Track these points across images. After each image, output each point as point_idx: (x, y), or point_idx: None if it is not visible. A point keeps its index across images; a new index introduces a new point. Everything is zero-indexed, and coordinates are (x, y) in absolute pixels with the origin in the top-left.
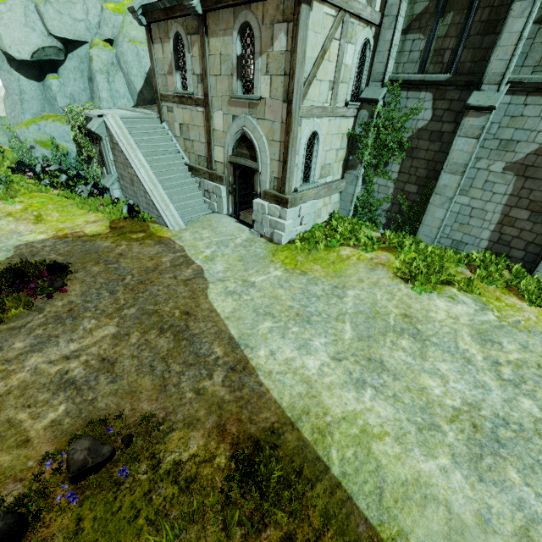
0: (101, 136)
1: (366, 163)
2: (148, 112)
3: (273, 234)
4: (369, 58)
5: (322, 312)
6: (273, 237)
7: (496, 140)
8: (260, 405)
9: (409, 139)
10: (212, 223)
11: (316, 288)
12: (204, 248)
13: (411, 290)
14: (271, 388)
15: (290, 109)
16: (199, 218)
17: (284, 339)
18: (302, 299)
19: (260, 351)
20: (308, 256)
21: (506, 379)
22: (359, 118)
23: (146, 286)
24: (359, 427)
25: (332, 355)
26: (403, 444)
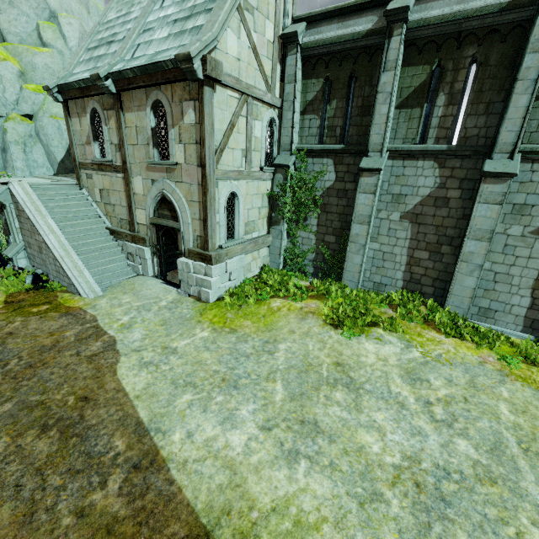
0: (4, 204)
1: (288, 219)
2: (67, 179)
3: (200, 292)
4: (277, 133)
5: (251, 373)
6: (200, 296)
7: (389, 194)
8: (167, 514)
9: (321, 196)
10: (135, 286)
11: (245, 346)
12: (121, 315)
13: (341, 336)
14: (184, 485)
15: (205, 172)
16: (121, 282)
17: (206, 413)
18: (230, 360)
19: (174, 434)
20: (238, 311)
21: (439, 420)
22: (276, 181)
23: (36, 370)
24: (292, 518)
25: (261, 424)
26: (344, 530)
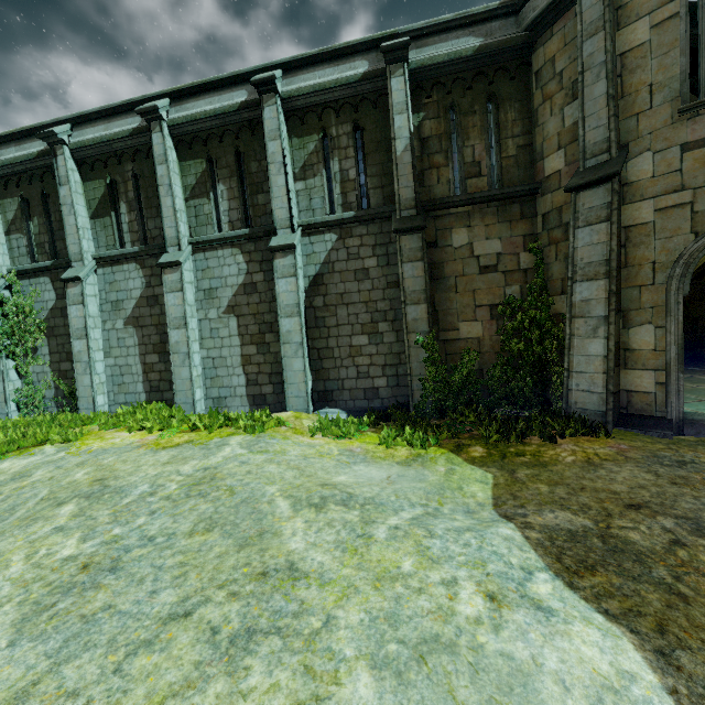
0: None
1: (11, 354)
2: None
3: None
4: None
5: None
6: None
7: (109, 303)
8: None
9: (47, 320)
10: None
11: None
12: None
13: None
14: None
15: None
16: None
17: None
18: None
19: None
20: None
21: None
22: None
23: None
24: None
25: None
26: None
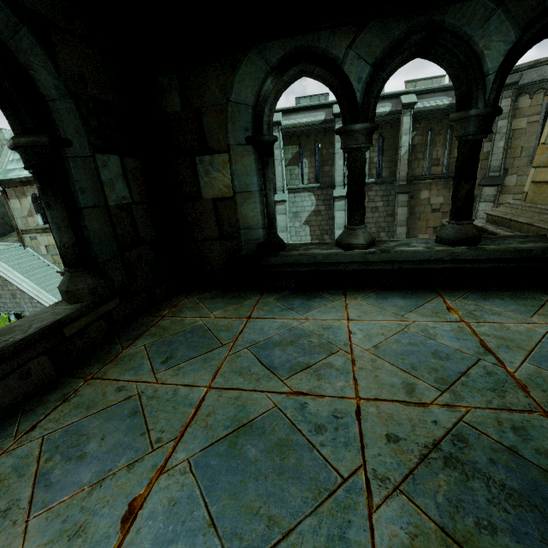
0: None
1: None
2: (8, 243)
3: None
4: None
5: None
6: None
7: None
8: None
9: None
10: None
11: None
12: None
13: None
14: None
15: None
16: None
17: None
18: None
19: None
20: None
21: None
22: None
23: None
24: None
25: None
26: None
